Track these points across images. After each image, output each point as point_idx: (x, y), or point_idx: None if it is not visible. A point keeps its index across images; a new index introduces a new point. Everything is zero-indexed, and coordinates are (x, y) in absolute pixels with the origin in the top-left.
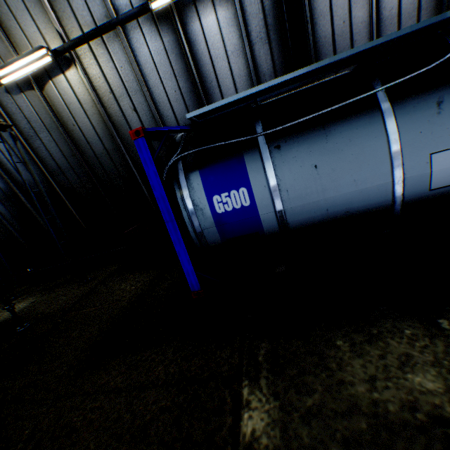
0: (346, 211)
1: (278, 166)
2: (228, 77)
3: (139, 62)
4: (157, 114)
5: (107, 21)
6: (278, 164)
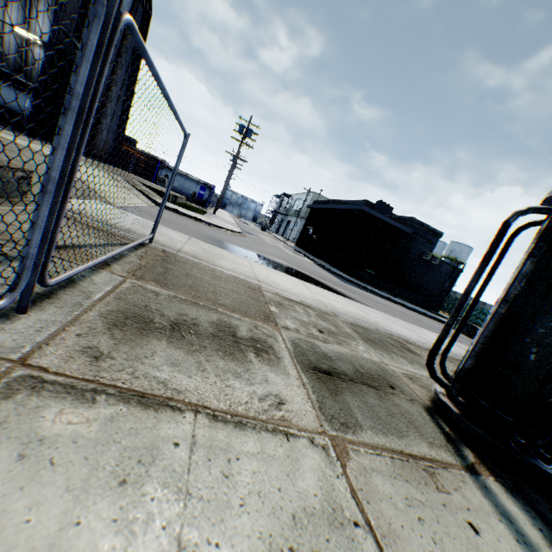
0: (15, 110)
1: (3, 89)
2: (38, 70)
3: (5, 37)
4: (2, 56)
5: (0, 17)
6: (3, 88)
